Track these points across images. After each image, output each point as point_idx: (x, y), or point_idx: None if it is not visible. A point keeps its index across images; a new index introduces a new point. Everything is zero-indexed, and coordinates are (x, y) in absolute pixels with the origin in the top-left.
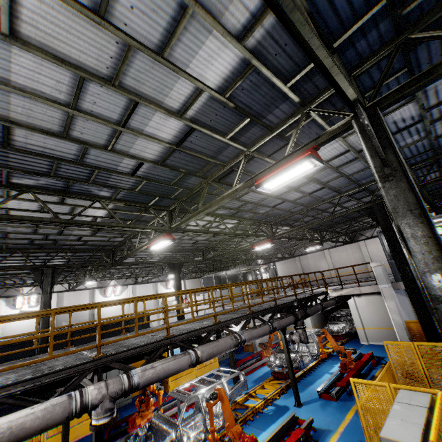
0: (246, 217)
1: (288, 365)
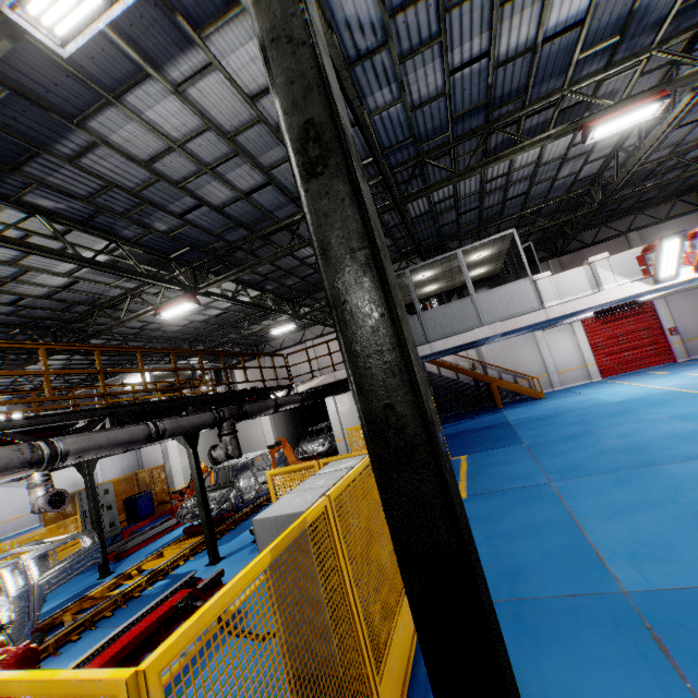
0: (127, 236)
1: (198, 500)
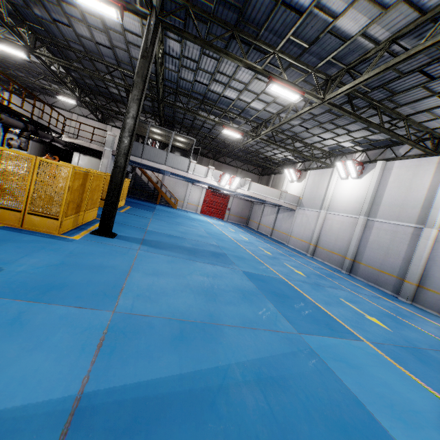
0: None
1: None
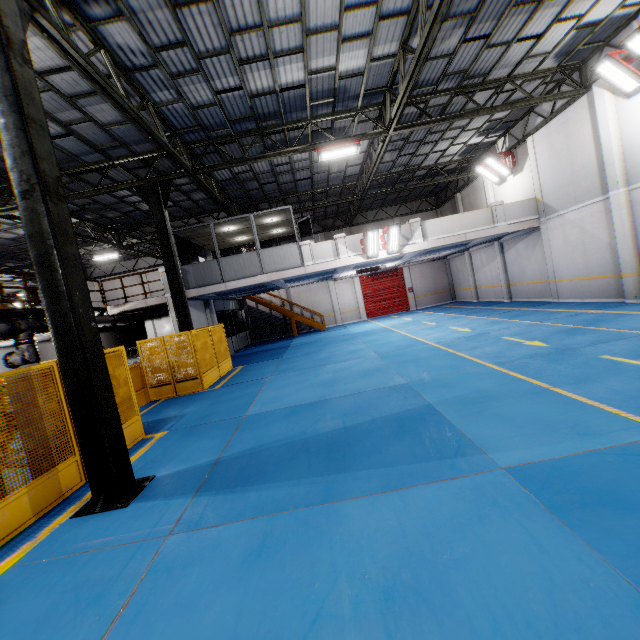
0: None
1: None
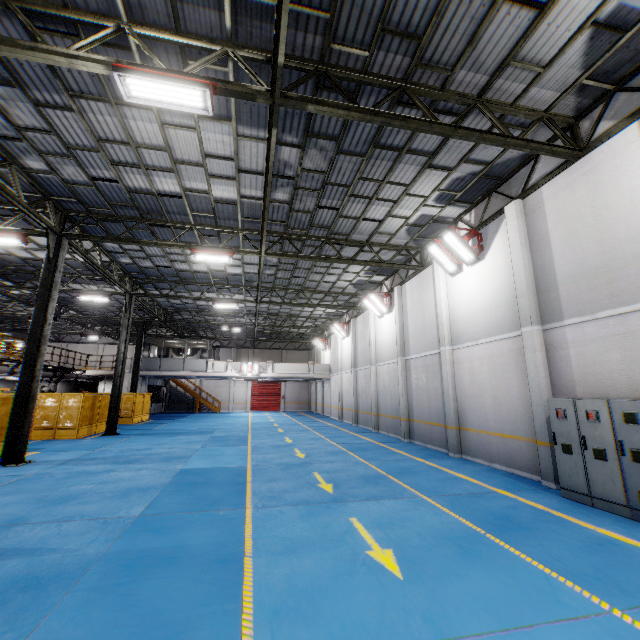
0: None
1: None
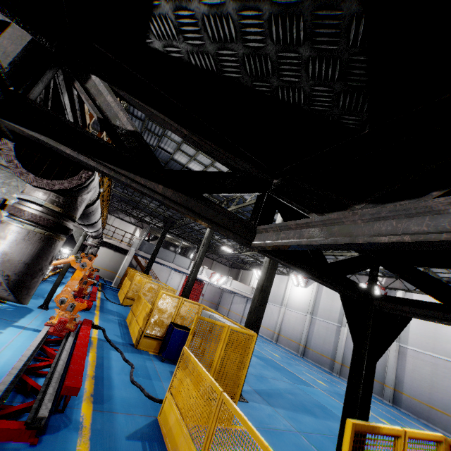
0: None
1: None
